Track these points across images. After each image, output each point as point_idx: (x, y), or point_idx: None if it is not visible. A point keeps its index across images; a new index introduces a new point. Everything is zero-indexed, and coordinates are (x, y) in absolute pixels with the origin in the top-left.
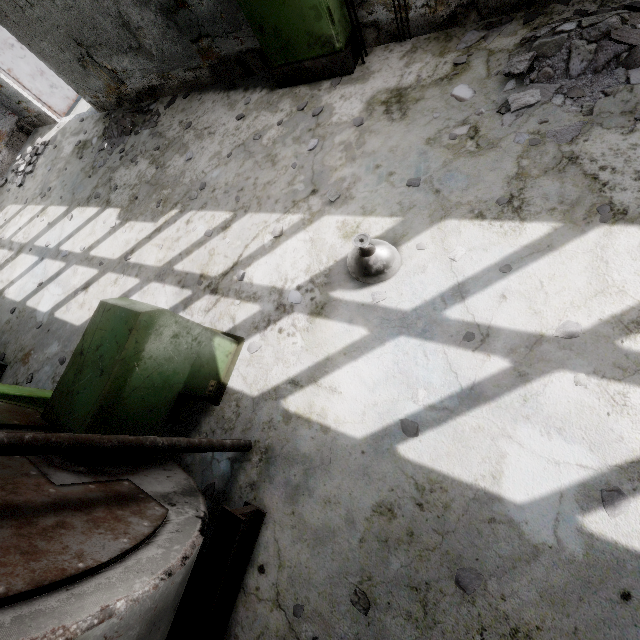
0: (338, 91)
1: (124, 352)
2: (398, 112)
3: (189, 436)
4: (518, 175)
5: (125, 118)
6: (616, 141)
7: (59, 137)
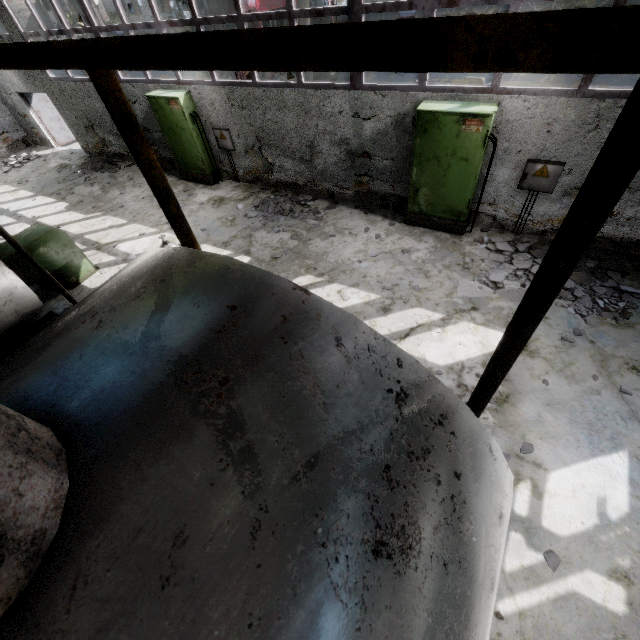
0: (203, 190)
1: (40, 238)
2: (217, 205)
3: (49, 300)
4: (234, 236)
5: (99, 163)
6: (264, 234)
7: (51, 156)
